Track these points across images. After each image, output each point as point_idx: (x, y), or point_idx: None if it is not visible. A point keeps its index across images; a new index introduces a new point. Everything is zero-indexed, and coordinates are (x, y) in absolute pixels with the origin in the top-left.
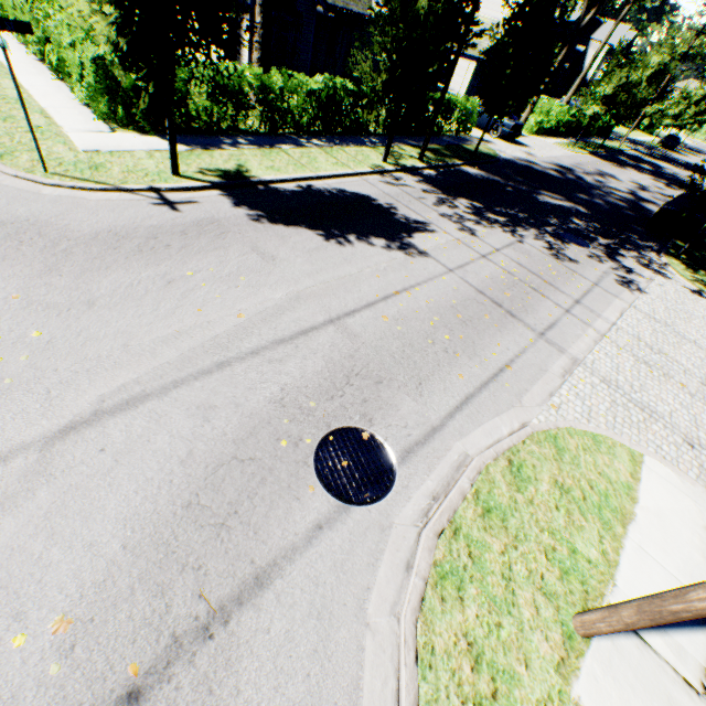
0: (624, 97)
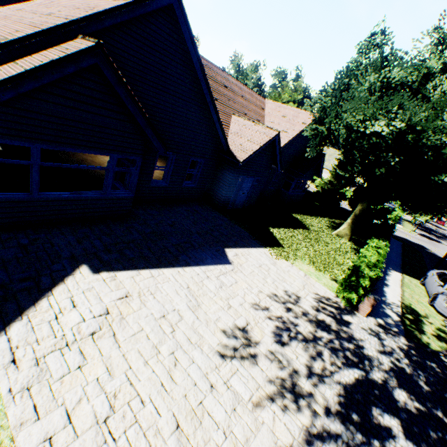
0: None
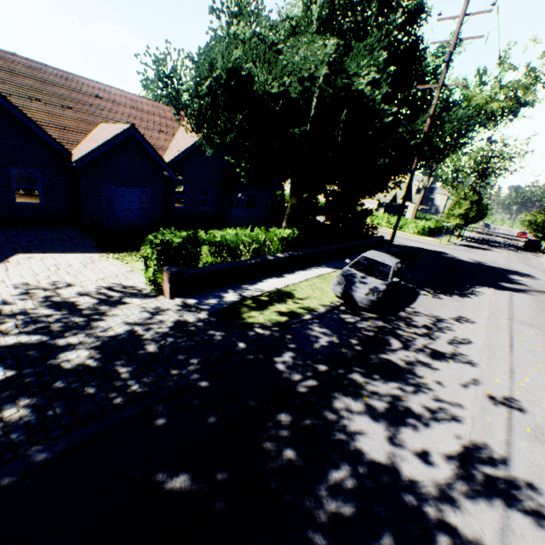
0: None
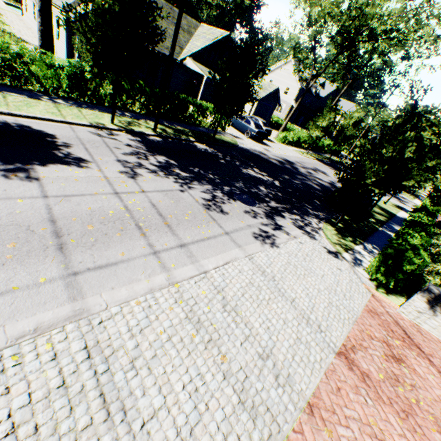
0: (333, 129)
